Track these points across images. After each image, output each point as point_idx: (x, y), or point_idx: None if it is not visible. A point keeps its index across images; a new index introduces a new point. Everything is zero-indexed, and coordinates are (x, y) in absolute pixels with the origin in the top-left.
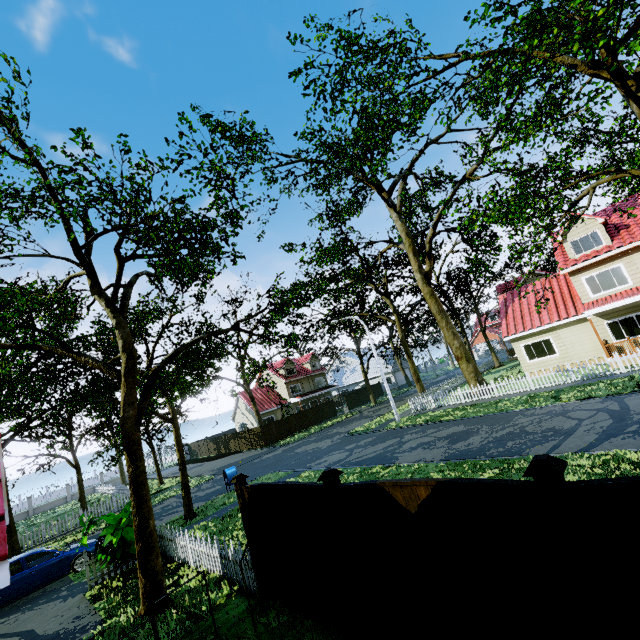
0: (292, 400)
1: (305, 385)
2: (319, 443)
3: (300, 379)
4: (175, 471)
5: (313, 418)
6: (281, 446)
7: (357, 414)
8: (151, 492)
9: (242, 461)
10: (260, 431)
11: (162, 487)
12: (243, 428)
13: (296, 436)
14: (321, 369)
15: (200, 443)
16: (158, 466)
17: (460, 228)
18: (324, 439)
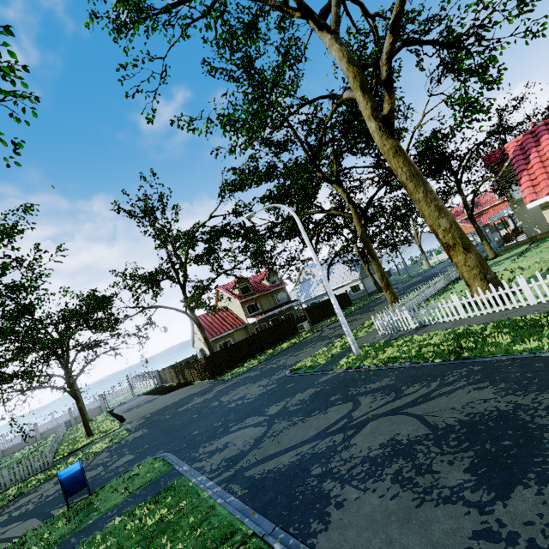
0: (249, 320)
1: (264, 303)
2: (252, 386)
3: (257, 297)
4: (133, 405)
5: (270, 339)
6: (222, 382)
7: (317, 332)
8: (67, 452)
9: (174, 405)
10: (204, 362)
11: (83, 443)
12: (202, 354)
13: (245, 365)
14: (281, 284)
15: (165, 371)
16: (83, 416)
17: (437, 39)
18: (262, 377)
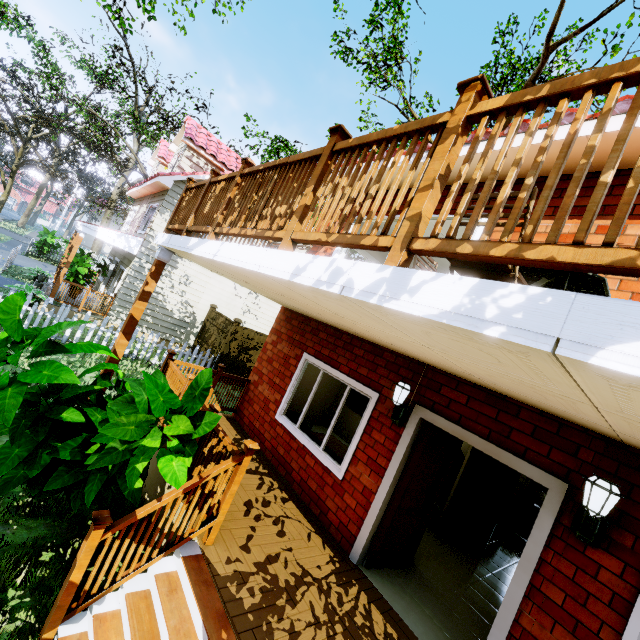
0: None
1: None
2: None
3: None
4: None
5: None
6: None
7: None
8: None
9: None
10: None
11: None
12: None
13: None
14: None
15: None
16: None
17: None
18: None
